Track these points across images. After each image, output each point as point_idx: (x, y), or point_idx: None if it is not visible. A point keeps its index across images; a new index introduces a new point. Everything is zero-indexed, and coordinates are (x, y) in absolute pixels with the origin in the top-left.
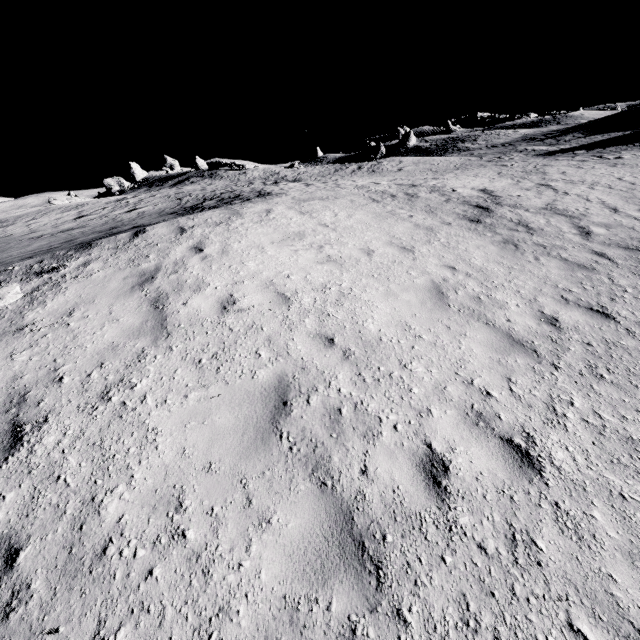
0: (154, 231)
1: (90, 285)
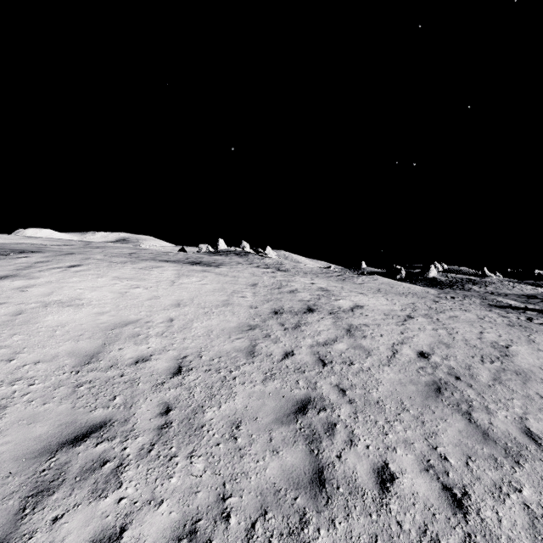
0: (77, 255)
1: (5, 264)
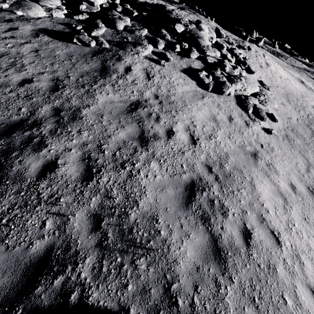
0: (253, 45)
1: (254, 53)
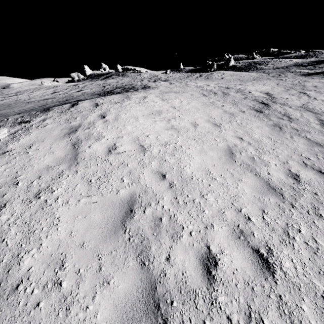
0: (82, 104)
1: (43, 132)
